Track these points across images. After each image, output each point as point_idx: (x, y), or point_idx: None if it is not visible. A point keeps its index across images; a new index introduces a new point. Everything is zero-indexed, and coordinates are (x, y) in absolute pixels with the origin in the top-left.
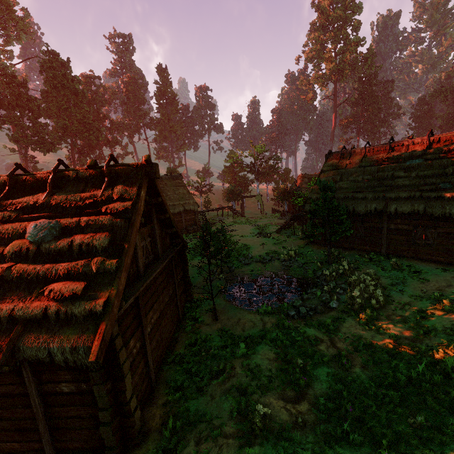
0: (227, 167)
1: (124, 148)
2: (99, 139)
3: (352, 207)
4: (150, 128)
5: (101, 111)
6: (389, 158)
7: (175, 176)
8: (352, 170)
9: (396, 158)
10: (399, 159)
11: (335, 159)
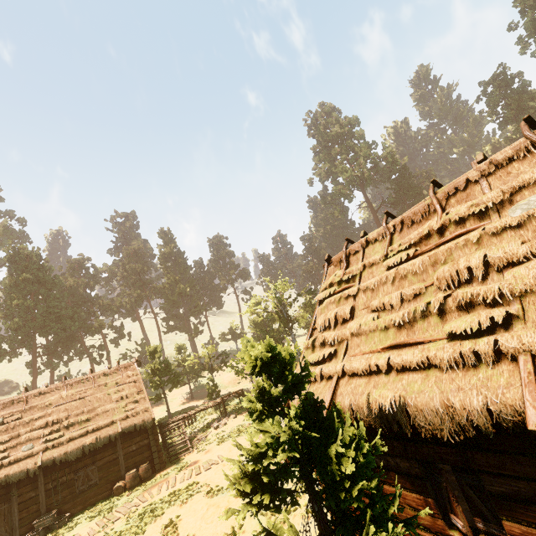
0: (253, 321)
1: (120, 330)
2: (71, 329)
3: (402, 411)
4: (152, 296)
5: (87, 294)
6: (451, 223)
7: (124, 365)
8: (372, 282)
9: (469, 217)
10: (481, 214)
11: (338, 270)
